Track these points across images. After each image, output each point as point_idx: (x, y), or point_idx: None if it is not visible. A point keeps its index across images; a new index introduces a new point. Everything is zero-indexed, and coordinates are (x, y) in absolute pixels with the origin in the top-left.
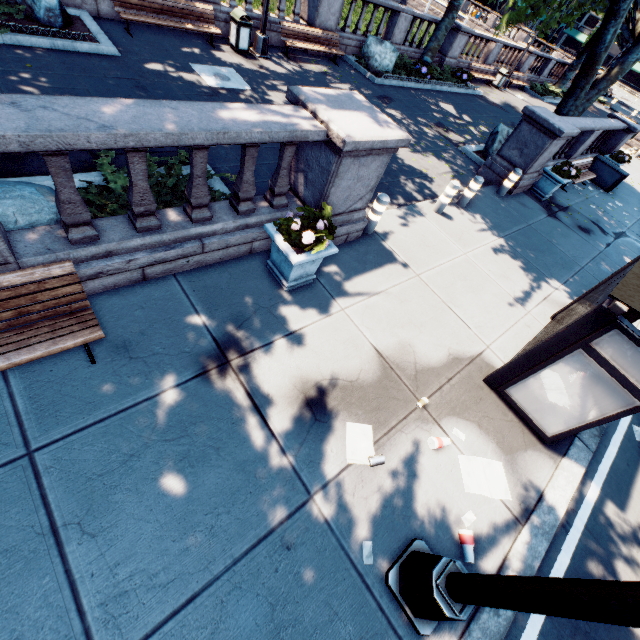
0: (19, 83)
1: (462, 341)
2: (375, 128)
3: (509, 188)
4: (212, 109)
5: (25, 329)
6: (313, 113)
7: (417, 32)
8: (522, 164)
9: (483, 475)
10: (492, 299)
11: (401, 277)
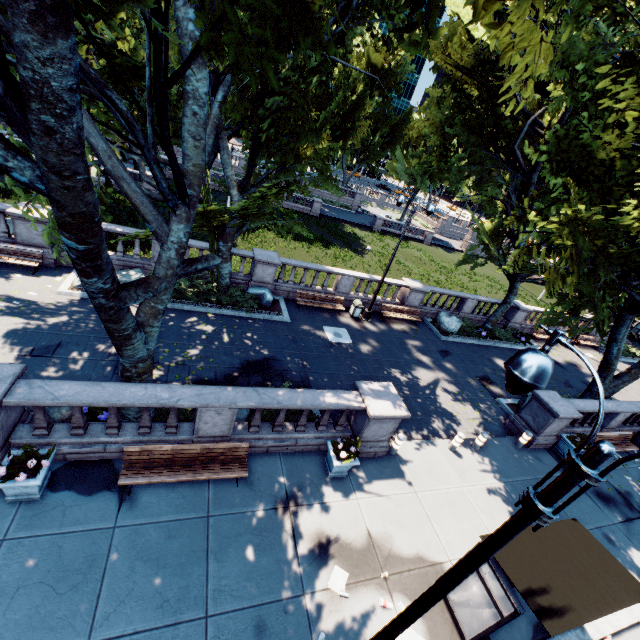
0: (245, 338)
1: (431, 548)
2: (390, 408)
3: (524, 443)
4: (317, 393)
5: (225, 464)
6: (361, 396)
7: (483, 307)
8: (535, 427)
9: (407, 639)
10: (470, 527)
11: (403, 489)
